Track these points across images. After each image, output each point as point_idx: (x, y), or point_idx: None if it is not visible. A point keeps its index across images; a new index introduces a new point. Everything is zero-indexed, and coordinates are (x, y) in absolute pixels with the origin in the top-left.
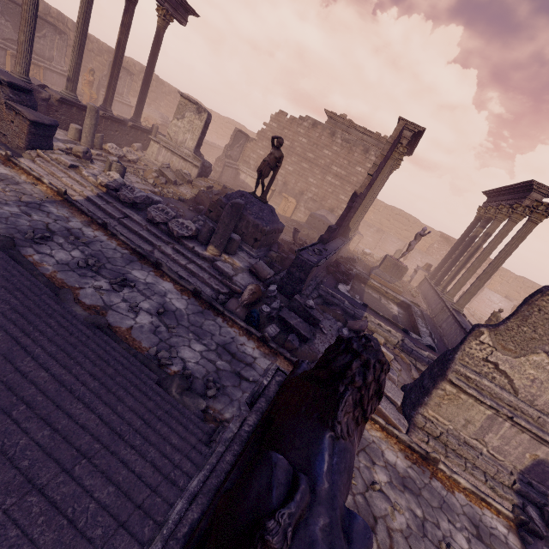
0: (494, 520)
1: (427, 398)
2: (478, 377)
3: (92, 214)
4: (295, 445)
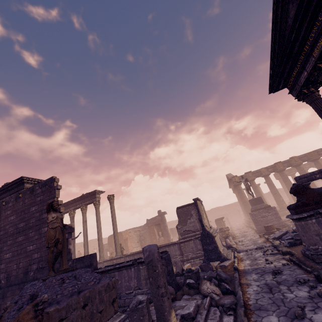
0: (240, 254)
1: (219, 248)
2: (211, 230)
3: None
4: (320, 190)
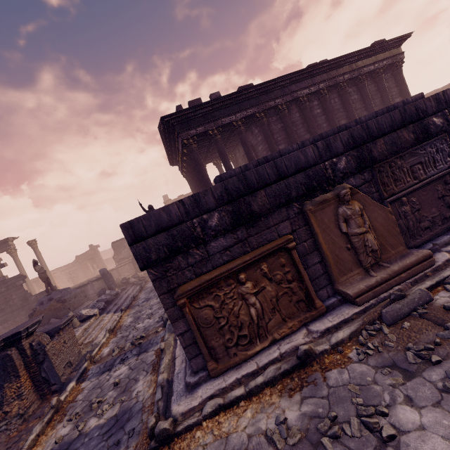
0: None
1: None
2: None
3: (131, 301)
4: None
